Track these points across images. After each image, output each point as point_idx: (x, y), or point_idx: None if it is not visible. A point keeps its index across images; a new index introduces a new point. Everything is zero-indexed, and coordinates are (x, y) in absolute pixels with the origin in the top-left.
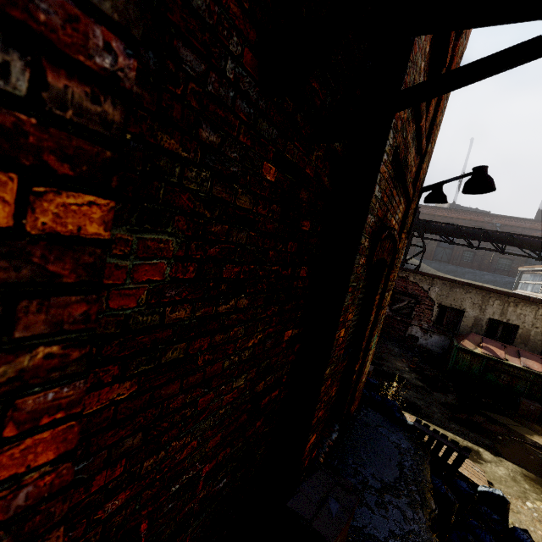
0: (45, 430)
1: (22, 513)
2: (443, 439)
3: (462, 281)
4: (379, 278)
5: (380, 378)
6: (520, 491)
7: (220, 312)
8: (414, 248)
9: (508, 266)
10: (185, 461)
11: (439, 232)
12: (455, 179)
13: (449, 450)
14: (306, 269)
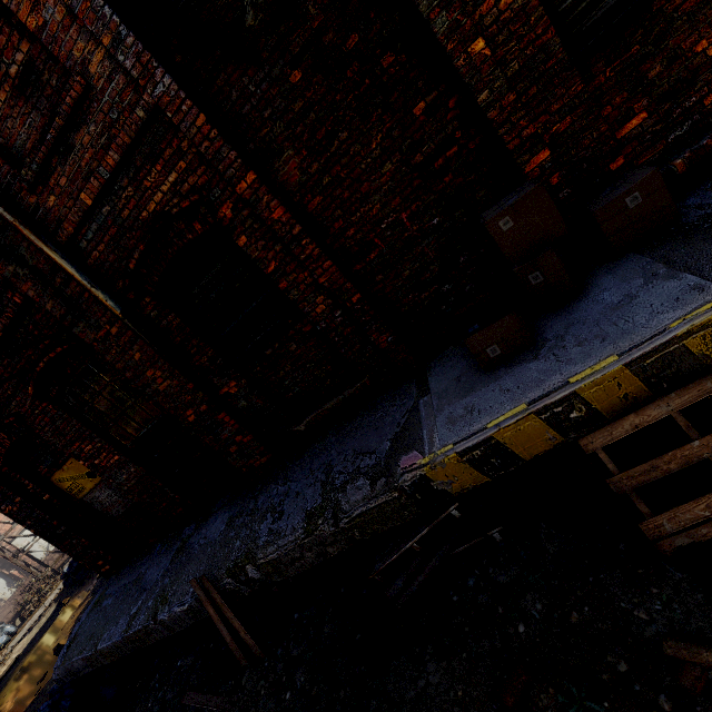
0: (278, 209)
1: (287, 222)
2: None
3: None
4: None
5: None
6: None
7: (334, 152)
8: None
9: None
10: (379, 215)
11: None
12: None
13: None
14: (389, 55)
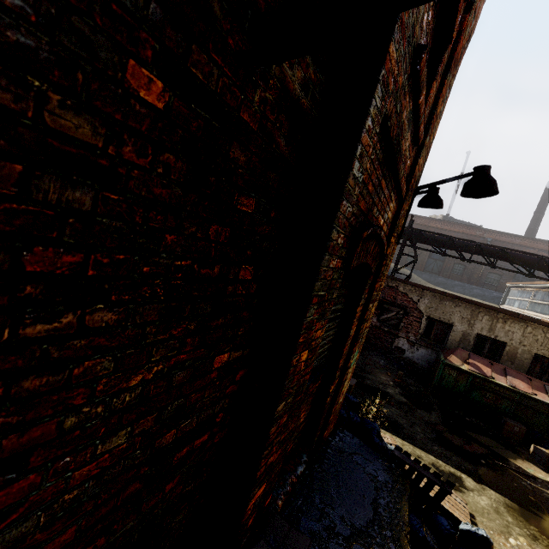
0: None
1: None
2: (424, 470)
3: (452, 294)
4: (363, 286)
5: (363, 393)
6: (503, 525)
7: (31, 338)
8: (406, 258)
9: (496, 281)
10: None
11: (431, 242)
12: (453, 180)
13: (430, 482)
14: (250, 270)
